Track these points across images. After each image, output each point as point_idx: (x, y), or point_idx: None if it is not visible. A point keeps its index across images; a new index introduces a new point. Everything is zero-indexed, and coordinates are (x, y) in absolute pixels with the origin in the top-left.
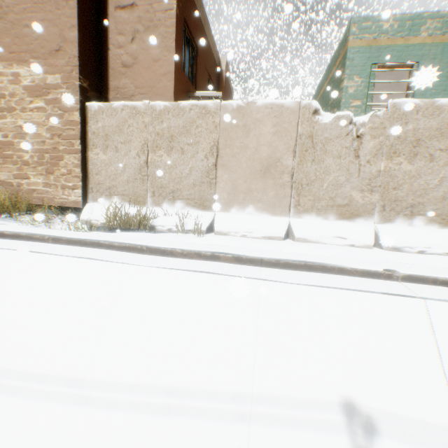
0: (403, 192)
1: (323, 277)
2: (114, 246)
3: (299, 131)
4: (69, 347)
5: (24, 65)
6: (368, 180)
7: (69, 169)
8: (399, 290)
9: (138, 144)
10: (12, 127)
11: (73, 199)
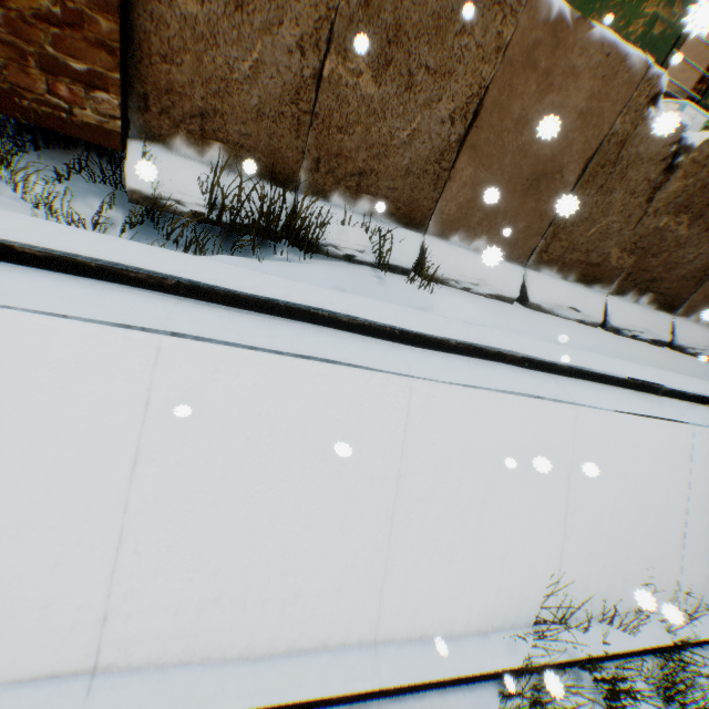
0: (657, 261)
1: (610, 392)
2: (339, 321)
3: (615, 127)
4: (351, 515)
5: None
6: (638, 237)
7: (71, 10)
8: (671, 412)
9: (307, 12)
10: None
11: (90, 118)
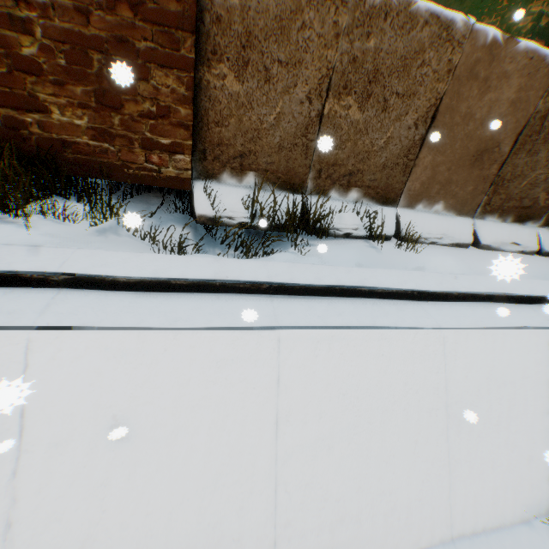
0: None
1: None
2: (375, 293)
3: (537, 107)
4: (419, 441)
5: None
6: None
7: (162, 106)
8: None
9: (313, 74)
10: None
11: (171, 172)
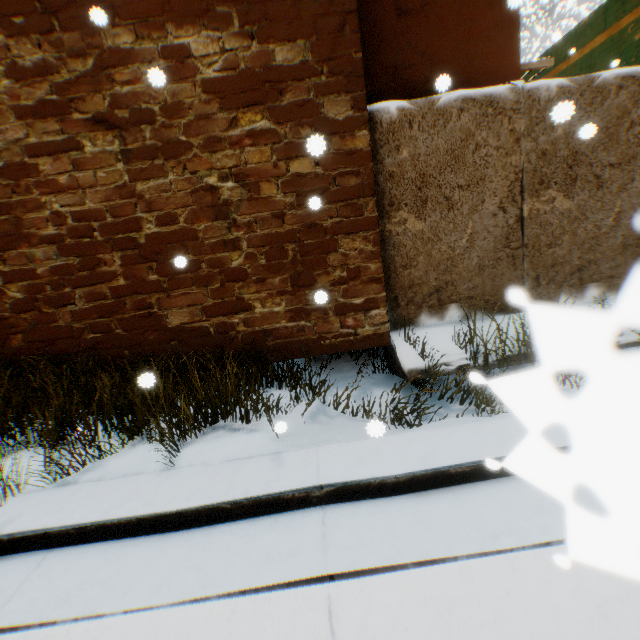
0: None
1: None
2: None
3: None
4: None
5: (196, 24)
6: None
7: (352, 269)
8: None
9: (500, 183)
10: (180, 194)
11: (368, 331)
